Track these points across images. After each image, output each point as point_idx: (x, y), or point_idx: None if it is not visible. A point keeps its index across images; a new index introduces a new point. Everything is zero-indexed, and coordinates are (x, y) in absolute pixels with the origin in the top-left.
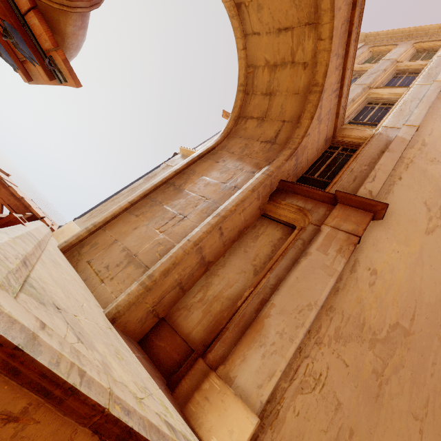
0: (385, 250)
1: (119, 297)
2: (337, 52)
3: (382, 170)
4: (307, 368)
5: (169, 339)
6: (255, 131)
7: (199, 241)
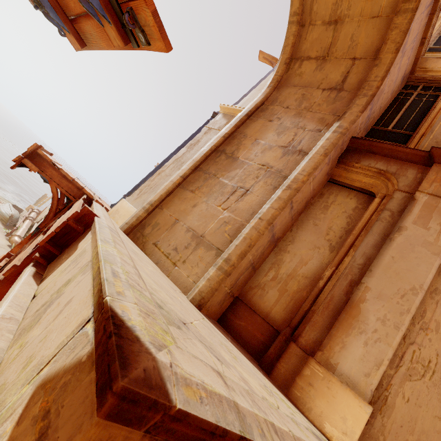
0: None
1: (199, 282)
2: None
3: None
4: (414, 355)
5: (249, 318)
6: (314, 76)
7: (272, 219)
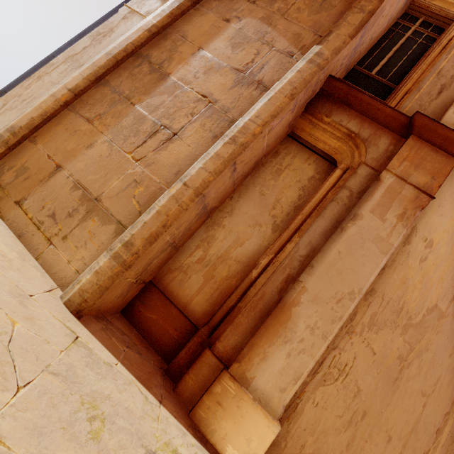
0: (450, 214)
1: (82, 275)
2: None
3: None
4: (333, 360)
5: (162, 310)
6: None
7: (203, 188)
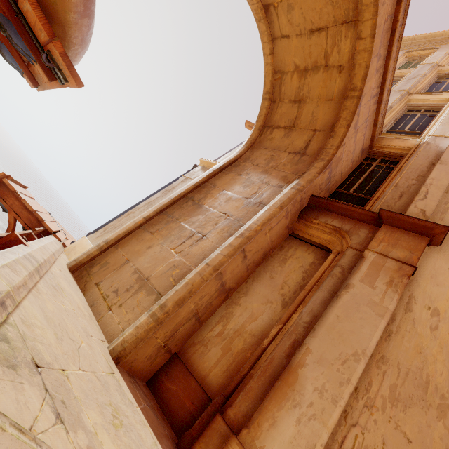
0: (447, 284)
1: (126, 330)
2: (378, 53)
3: (435, 185)
4: (356, 441)
5: (182, 381)
6: (282, 141)
7: (219, 266)
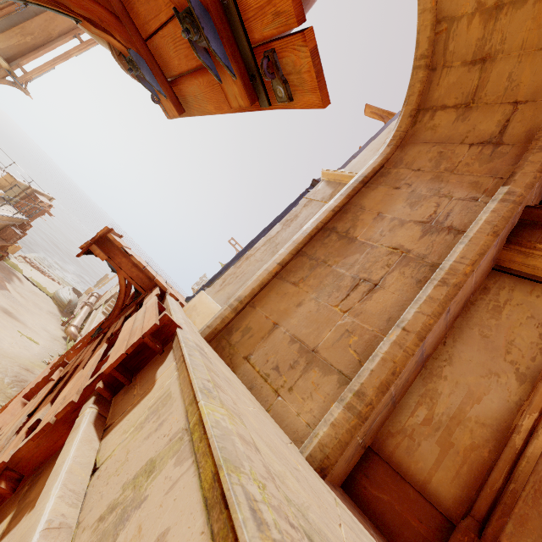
0: None
1: (317, 428)
2: None
3: None
4: None
5: (394, 489)
6: (454, 128)
7: (425, 332)
